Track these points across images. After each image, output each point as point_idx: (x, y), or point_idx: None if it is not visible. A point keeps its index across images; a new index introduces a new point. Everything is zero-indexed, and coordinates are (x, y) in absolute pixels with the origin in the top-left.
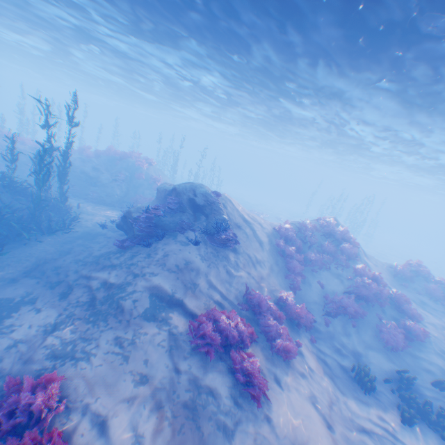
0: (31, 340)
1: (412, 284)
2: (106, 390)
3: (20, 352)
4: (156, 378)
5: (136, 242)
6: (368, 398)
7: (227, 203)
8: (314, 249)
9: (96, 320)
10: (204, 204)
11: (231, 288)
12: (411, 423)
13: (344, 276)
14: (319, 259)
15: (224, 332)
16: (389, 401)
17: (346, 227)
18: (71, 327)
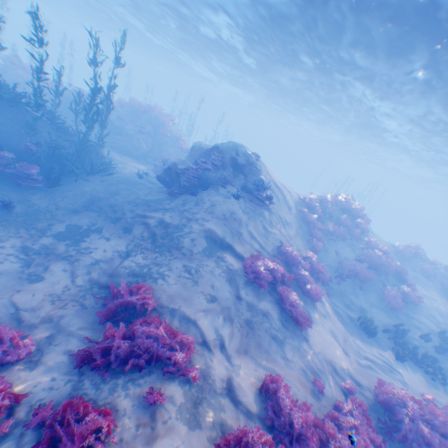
0: (109, 260)
1: (409, 262)
2: (185, 302)
3: (102, 268)
4: (222, 298)
5: (183, 191)
6: (370, 340)
7: (262, 167)
8: (332, 221)
9: (161, 251)
10: (244, 164)
11: (267, 242)
12: (403, 359)
13: (356, 247)
14: (336, 230)
15: (271, 272)
16: (385, 344)
17: (362, 205)
18: (140, 254)
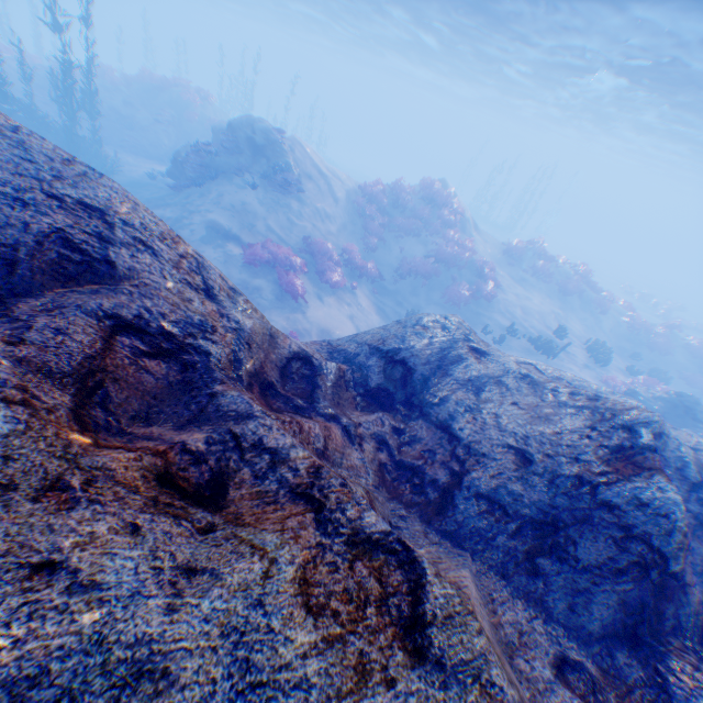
0: None
1: (522, 263)
2: None
3: None
4: None
5: (190, 185)
6: None
7: (297, 148)
8: (404, 214)
9: None
10: (265, 145)
11: (291, 235)
12: None
13: (430, 243)
14: (406, 224)
15: (273, 255)
16: None
17: (451, 190)
18: None
